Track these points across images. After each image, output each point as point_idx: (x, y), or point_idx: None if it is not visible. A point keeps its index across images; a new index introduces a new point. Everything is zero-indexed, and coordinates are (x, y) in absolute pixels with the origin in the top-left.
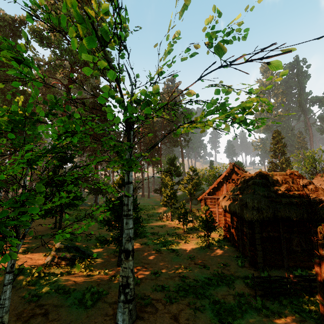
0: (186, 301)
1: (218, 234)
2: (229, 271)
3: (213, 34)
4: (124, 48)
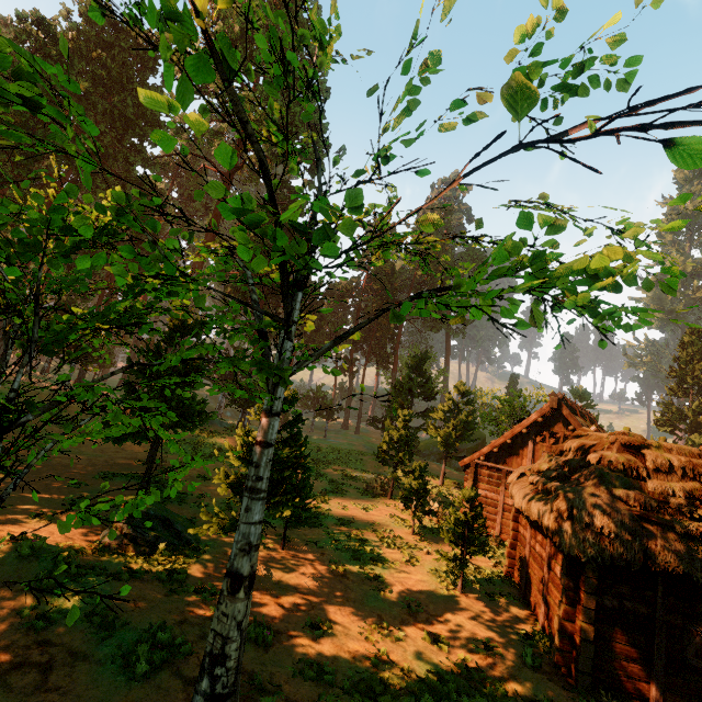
0: None
1: (493, 559)
2: (497, 670)
3: (534, 68)
4: (313, 97)
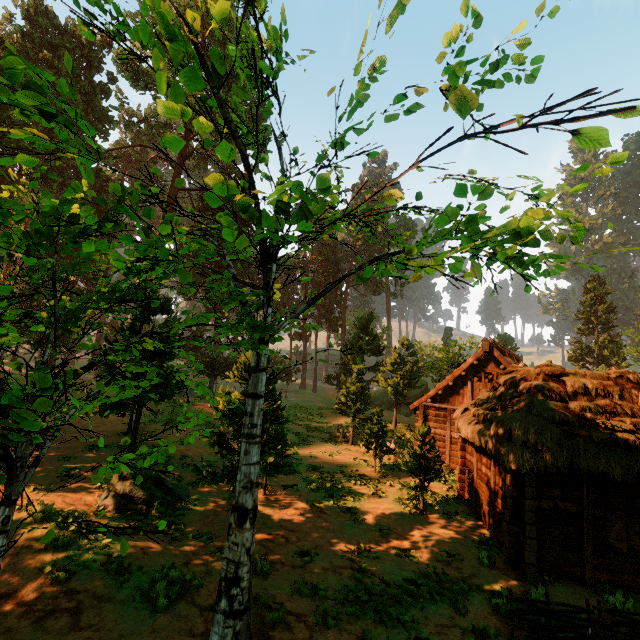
0: (357, 628)
1: (446, 485)
2: (460, 572)
3: (460, 66)
4: (273, 94)
